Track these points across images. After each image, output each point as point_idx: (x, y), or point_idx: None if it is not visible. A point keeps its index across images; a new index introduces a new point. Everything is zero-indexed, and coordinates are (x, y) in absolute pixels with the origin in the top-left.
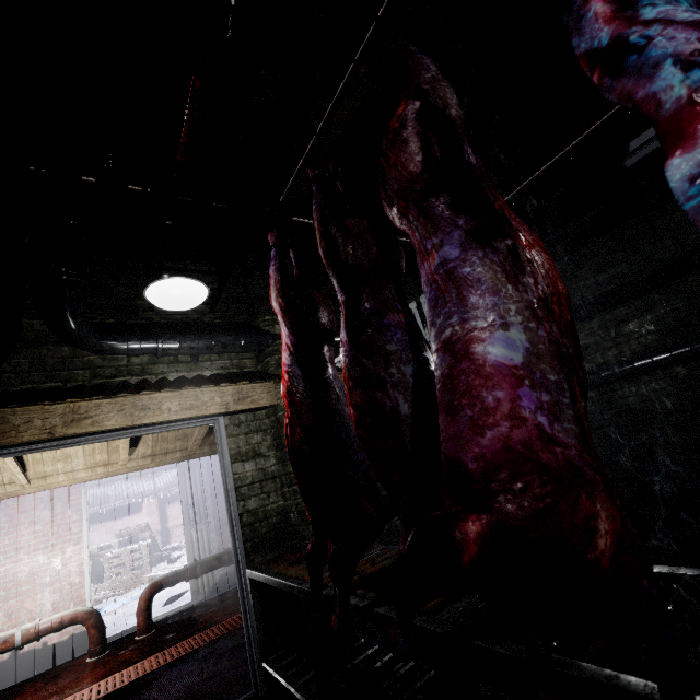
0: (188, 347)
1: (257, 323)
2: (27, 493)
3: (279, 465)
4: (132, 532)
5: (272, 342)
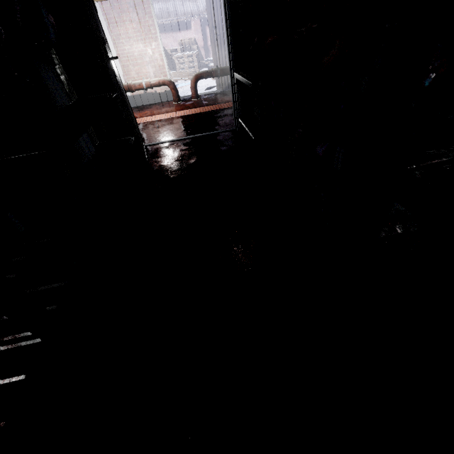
0: None
1: None
2: None
3: None
4: (187, 43)
5: None
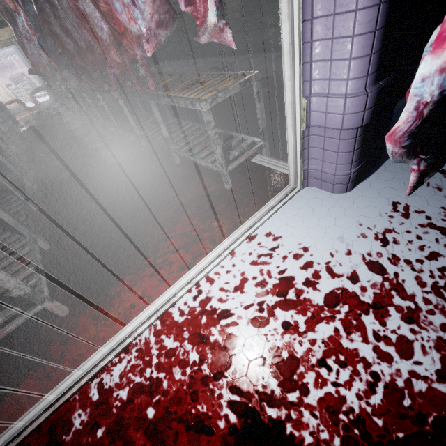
0: None
1: None
2: None
3: None
4: (17, 77)
5: None
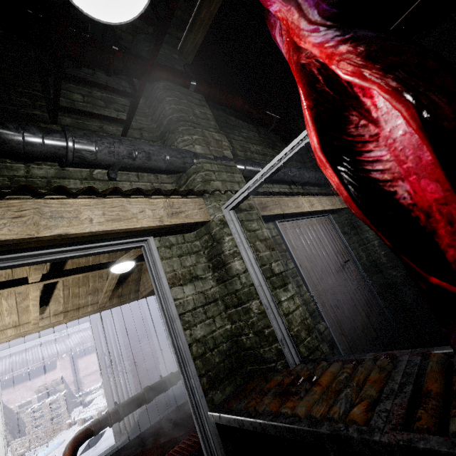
0: (106, 150)
1: (175, 144)
2: None
3: (219, 286)
4: (49, 386)
5: (195, 160)
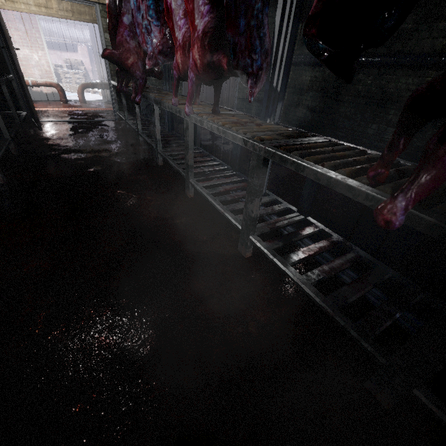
0: None
1: None
2: (7, 9)
3: None
4: (73, 63)
5: None
